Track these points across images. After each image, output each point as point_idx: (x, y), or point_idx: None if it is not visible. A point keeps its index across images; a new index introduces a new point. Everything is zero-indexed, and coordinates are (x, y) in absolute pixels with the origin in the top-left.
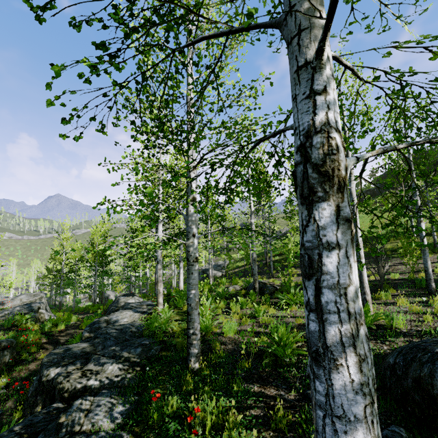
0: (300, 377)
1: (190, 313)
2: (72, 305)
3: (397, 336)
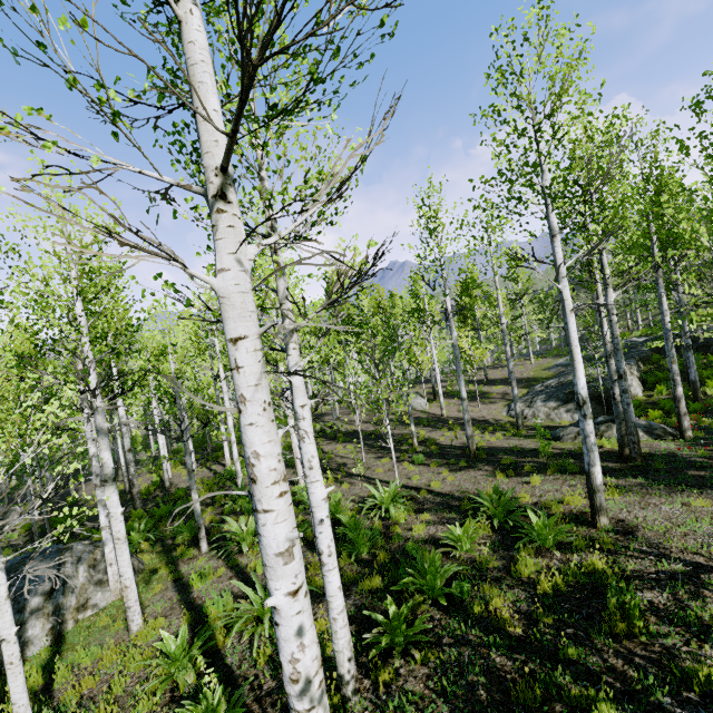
0: None
1: None
2: None
3: None
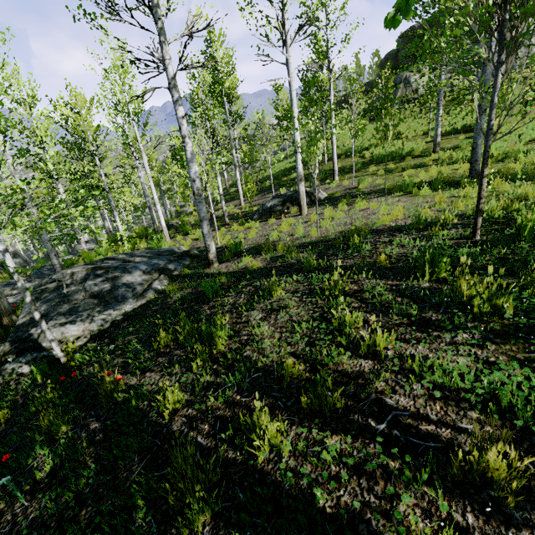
0: None
1: (49, 255)
2: None
3: None
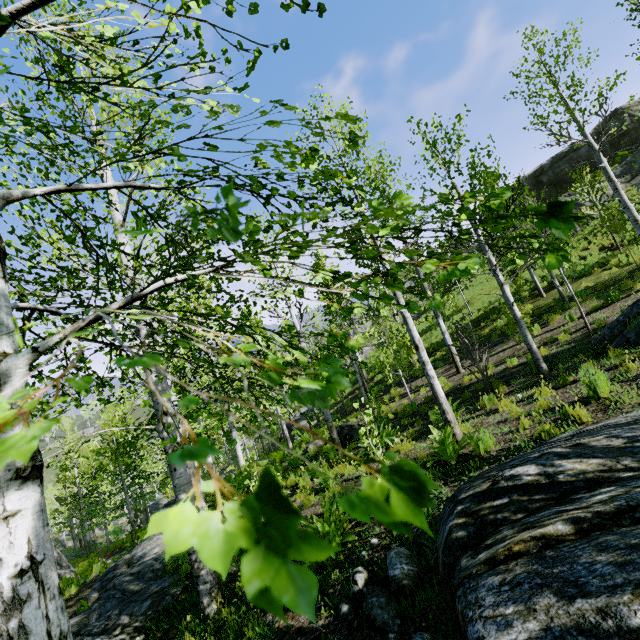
0: (343, 580)
1: None
2: (113, 539)
3: (481, 466)
